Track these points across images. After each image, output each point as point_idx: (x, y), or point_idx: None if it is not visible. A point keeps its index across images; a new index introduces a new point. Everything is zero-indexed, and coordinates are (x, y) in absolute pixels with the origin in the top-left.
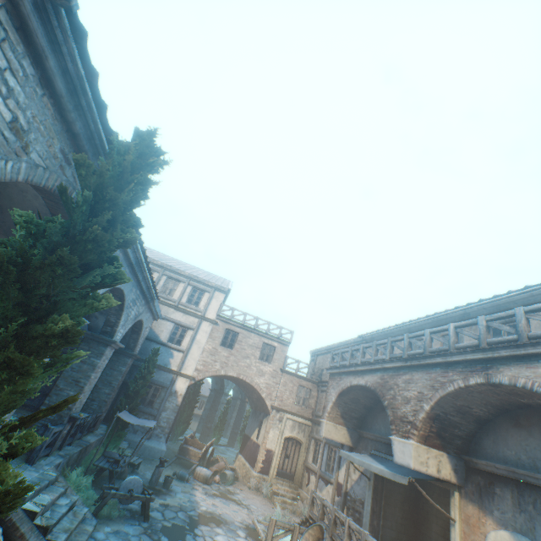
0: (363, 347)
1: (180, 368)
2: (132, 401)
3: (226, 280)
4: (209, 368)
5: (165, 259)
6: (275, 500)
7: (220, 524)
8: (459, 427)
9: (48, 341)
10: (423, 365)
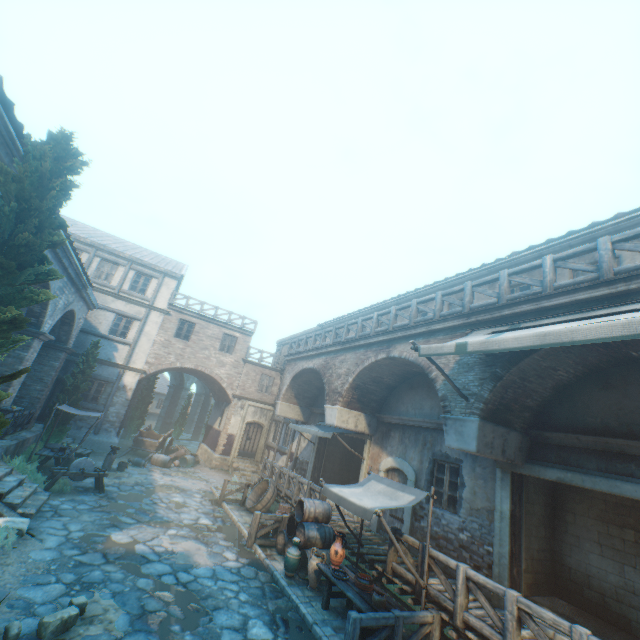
0: (316, 335)
1: (128, 363)
2: (72, 396)
3: (180, 263)
4: (162, 362)
5: (96, 236)
6: (235, 474)
7: (177, 491)
8: (375, 393)
9: (1, 326)
10: (353, 347)
